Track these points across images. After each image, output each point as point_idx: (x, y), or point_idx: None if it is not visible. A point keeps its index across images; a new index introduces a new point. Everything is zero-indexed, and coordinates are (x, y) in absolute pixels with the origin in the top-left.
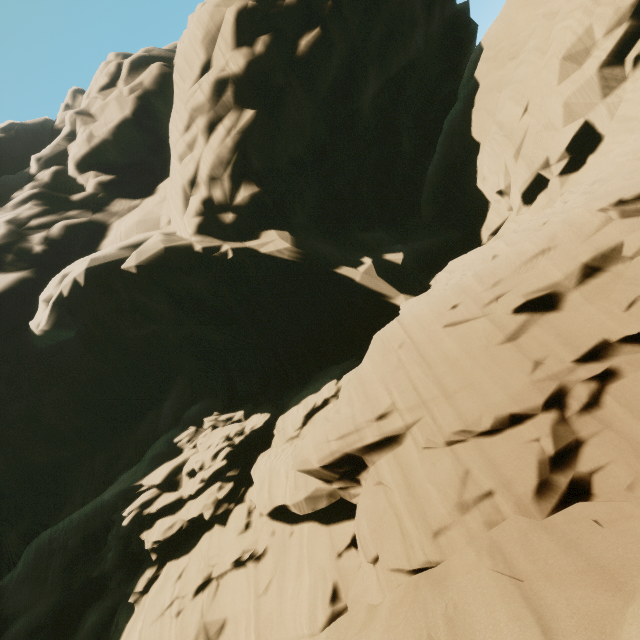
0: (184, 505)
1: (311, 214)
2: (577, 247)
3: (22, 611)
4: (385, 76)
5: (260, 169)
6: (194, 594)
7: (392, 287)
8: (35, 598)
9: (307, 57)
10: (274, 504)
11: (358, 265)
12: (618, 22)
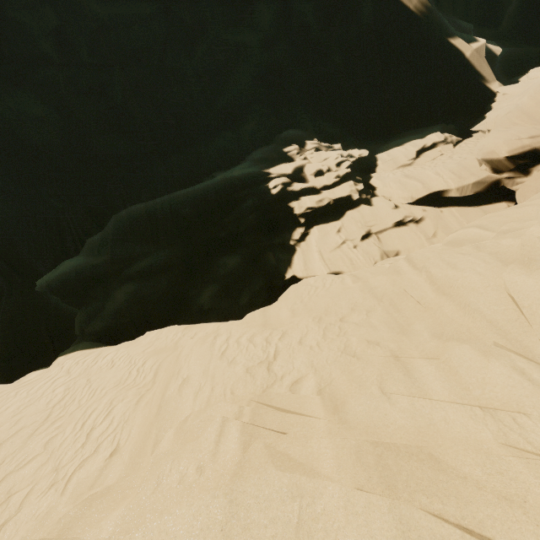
0: (320, 192)
1: None
2: None
3: (140, 256)
4: None
5: None
6: (360, 239)
7: (492, 72)
8: (152, 248)
9: None
10: (431, 190)
11: (471, 41)
12: None
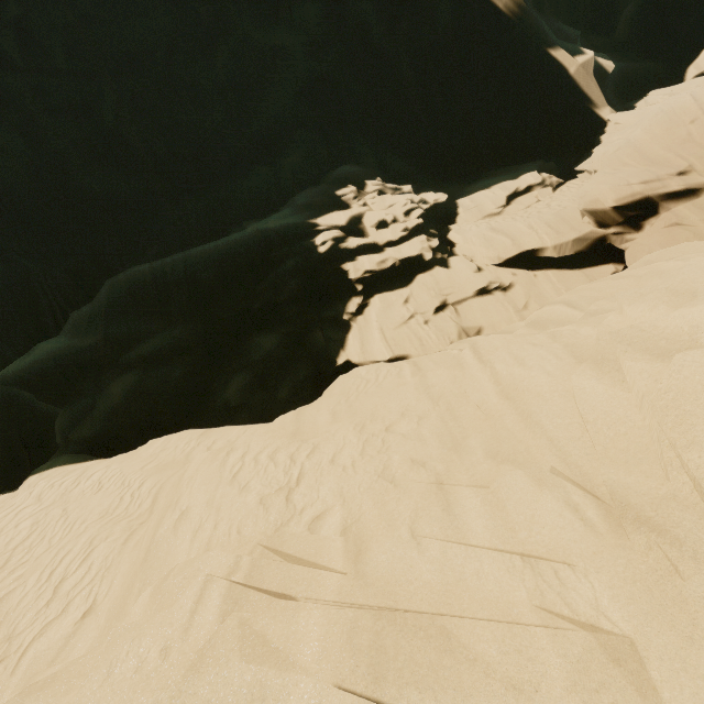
0: (384, 249)
1: None
2: None
3: (144, 336)
4: None
5: None
6: (433, 312)
7: (602, 94)
8: (161, 325)
9: None
10: (523, 248)
11: (576, 54)
12: None
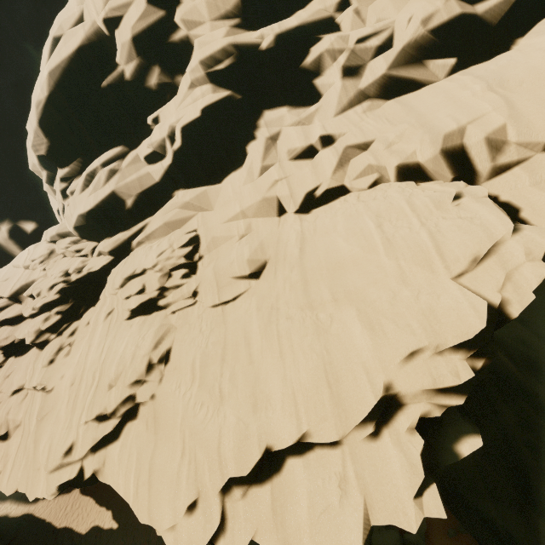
0: None
1: None
2: None
3: None
4: None
5: None
6: None
7: (18, 249)
8: None
9: None
10: None
11: None
12: (42, 168)
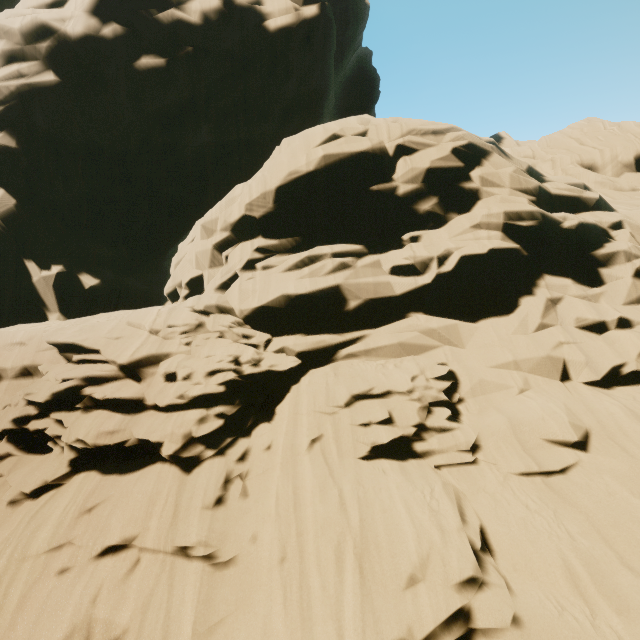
0: None
1: (75, 199)
2: (31, 353)
3: None
4: (220, 137)
5: (42, 130)
6: None
7: (57, 303)
8: None
9: (142, 74)
10: None
11: (46, 268)
12: (226, 228)
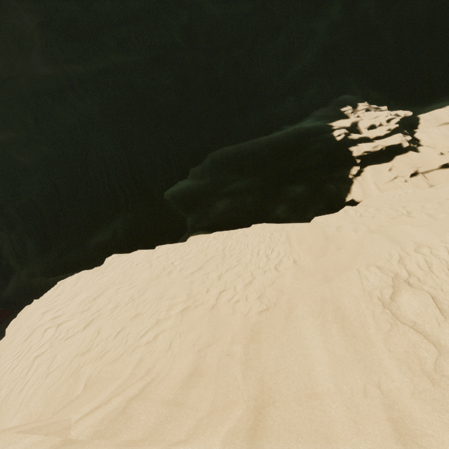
0: (373, 141)
1: None
2: None
3: (230, 181)
4: None
5: None
6: (409, 176)
7: None
8: (239, 177)
9: None
10: None
11: None
12: None
